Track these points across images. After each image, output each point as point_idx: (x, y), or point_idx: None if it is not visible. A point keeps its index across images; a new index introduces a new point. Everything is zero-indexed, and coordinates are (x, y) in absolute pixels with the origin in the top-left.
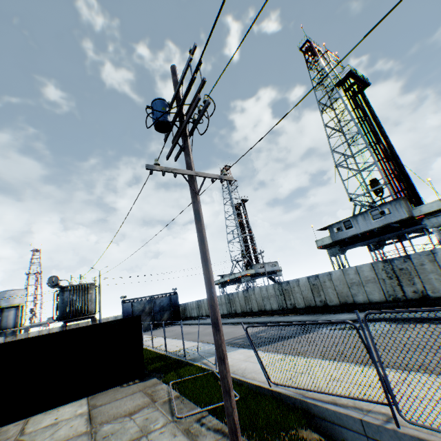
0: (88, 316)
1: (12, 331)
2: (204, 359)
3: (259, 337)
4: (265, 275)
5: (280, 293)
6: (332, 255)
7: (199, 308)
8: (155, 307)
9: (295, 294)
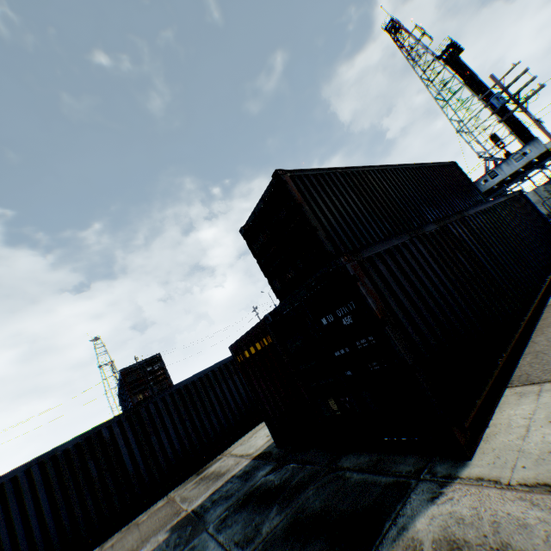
0: None
1: None
2: None
3: None
4: None
5: None
6: None
7: None
8: None
9: None
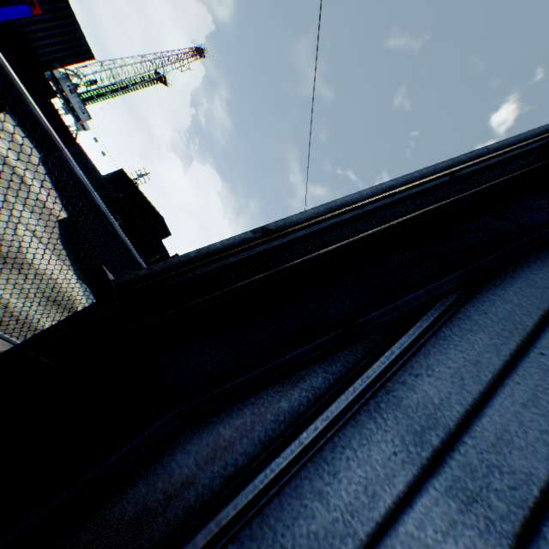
0: None
1: None
2: None
3: None
4: None
5: None
6: None
7: None
8: None
9: None
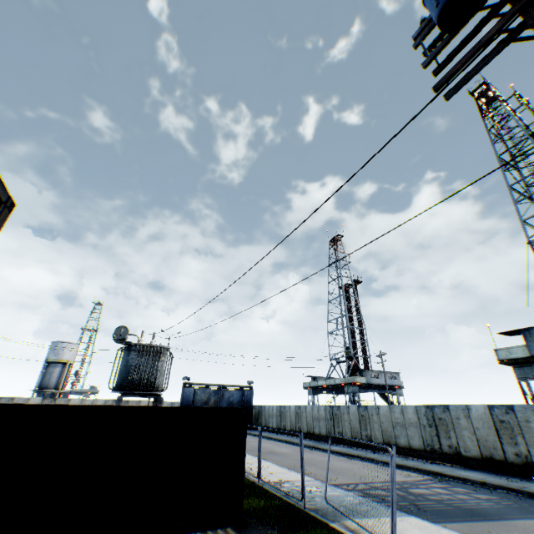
0: (153, 393)
1: (52, 393)
2: (345, 518)
3: (421, 497)
4: (378, 389)
5: (428, 422)
6: (523, 378)
7: (281, 416)
8: (222, 401)
9: (460, 430)
